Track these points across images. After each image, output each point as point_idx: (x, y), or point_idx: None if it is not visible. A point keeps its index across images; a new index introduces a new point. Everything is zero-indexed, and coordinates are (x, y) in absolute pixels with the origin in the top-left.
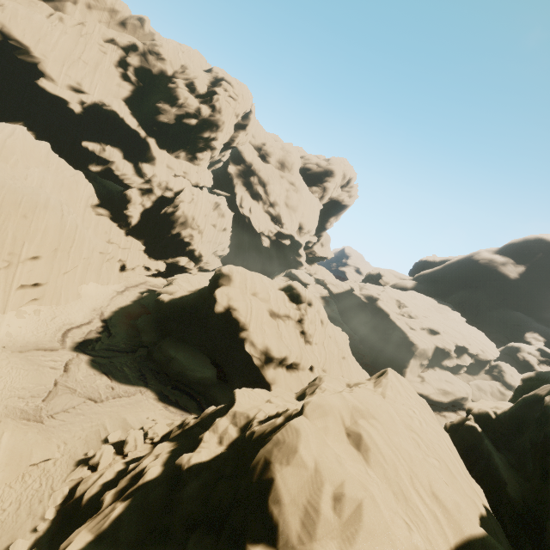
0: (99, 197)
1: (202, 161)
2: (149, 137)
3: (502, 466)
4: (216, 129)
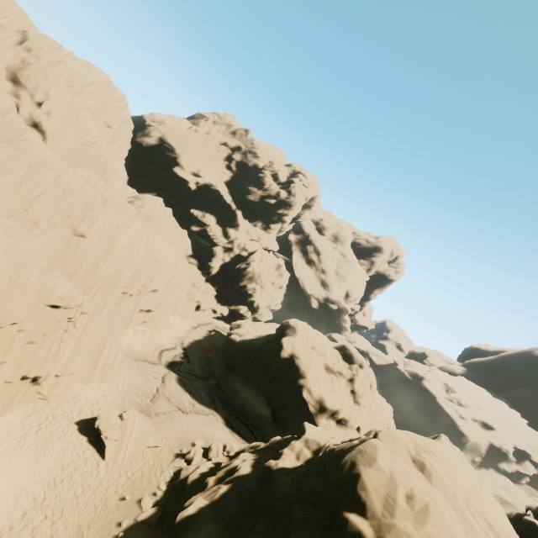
0: (193, 249)
1: (273, 231)
2: (237, 210)
3: None
4: (289, 208)
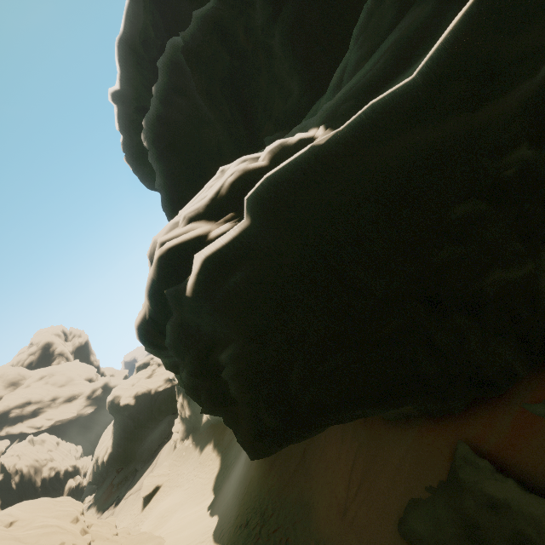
0: None
1: None
2: None
3: None
4: None
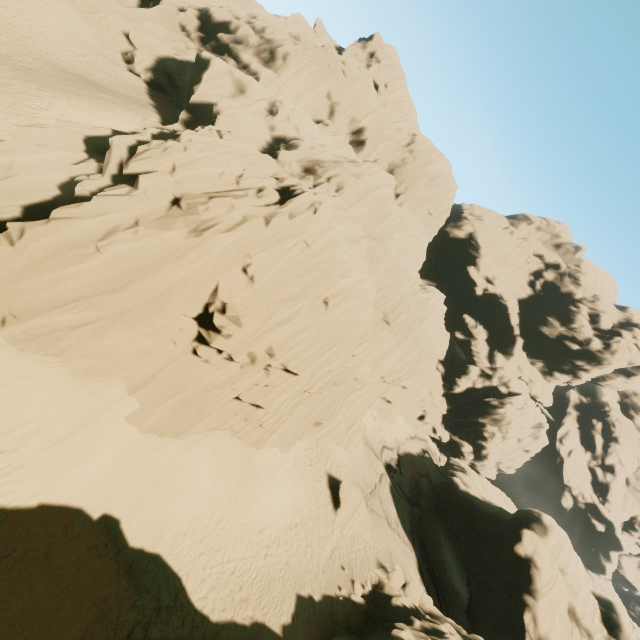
0: (446, 356)
1: (554, 380)
2: (519, 337)
3: None
4: (596, 364)
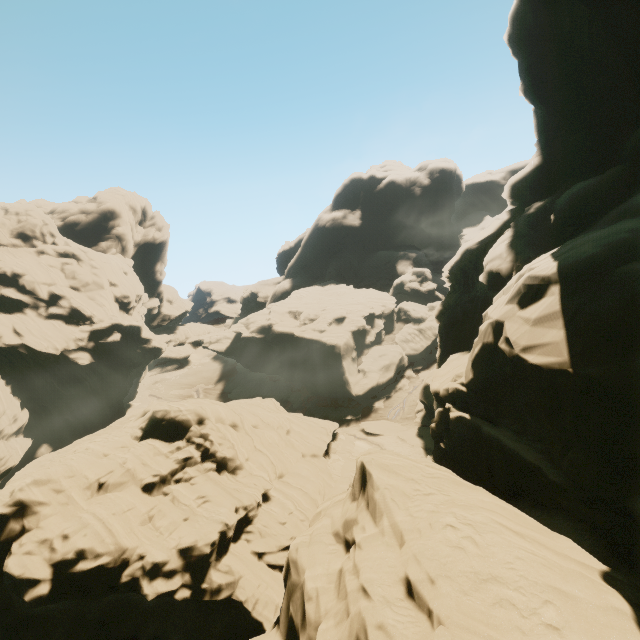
0: None
1: None
2: None
3: (518, 447)
4: None
